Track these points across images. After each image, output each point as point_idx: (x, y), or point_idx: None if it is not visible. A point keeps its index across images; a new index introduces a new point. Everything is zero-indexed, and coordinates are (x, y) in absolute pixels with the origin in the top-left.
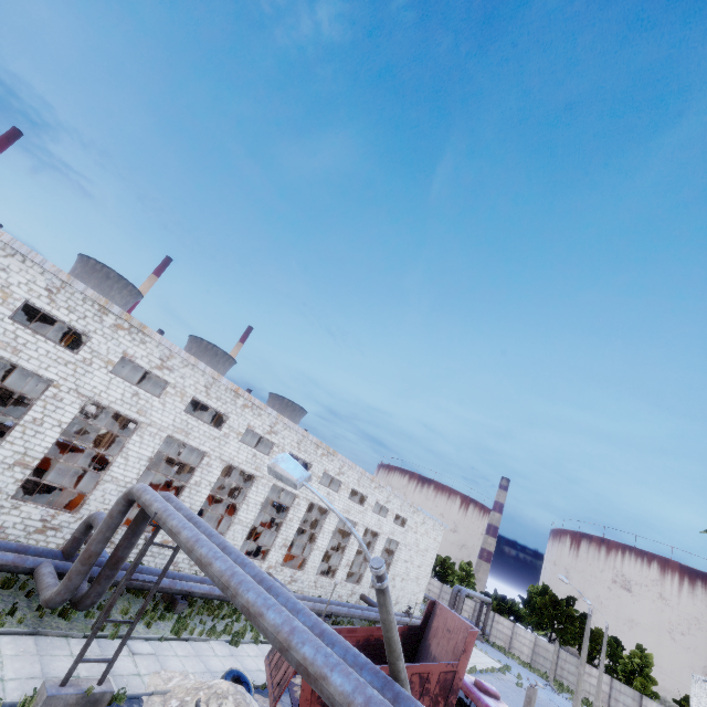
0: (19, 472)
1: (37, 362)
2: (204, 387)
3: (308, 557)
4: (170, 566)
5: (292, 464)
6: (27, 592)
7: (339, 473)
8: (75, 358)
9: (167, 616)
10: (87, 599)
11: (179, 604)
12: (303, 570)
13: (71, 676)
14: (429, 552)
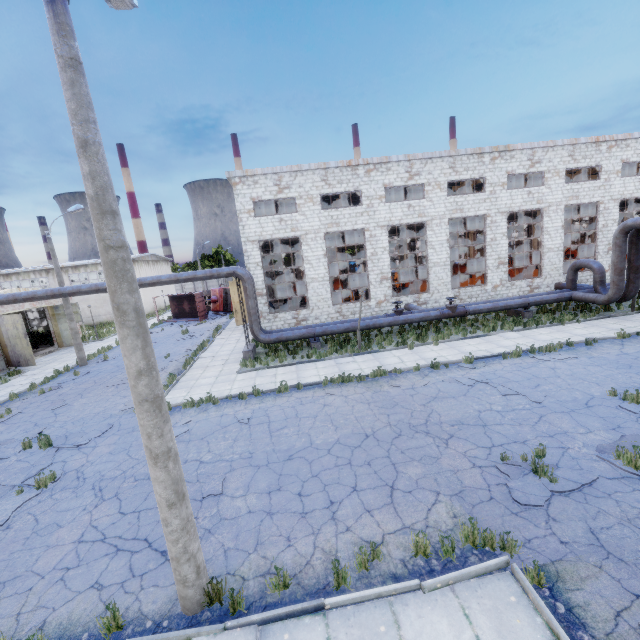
0: (502, 268)
1: (472, 210)
2: (568, 157)
3: None
4: None
5: None
6: (572, 309)
7: None
8: (486, 195)
9: None
10: (630, 293)
11: None
12: None
13: None
14: None
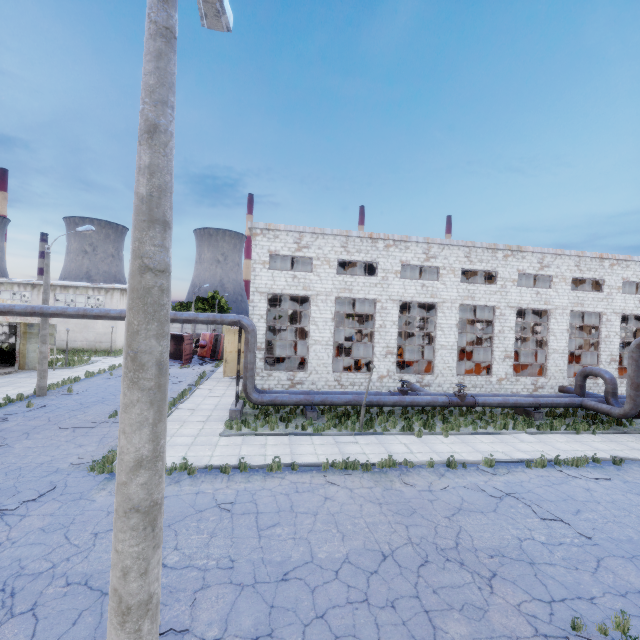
0: (508, 361)
1: (483, 300)
2: (574, 266)
3: None
4: None
5: None
6: (582, 417)
7: None
8: (497, 288)
9: None
10: None
11: None
12: None
13: None
14: None
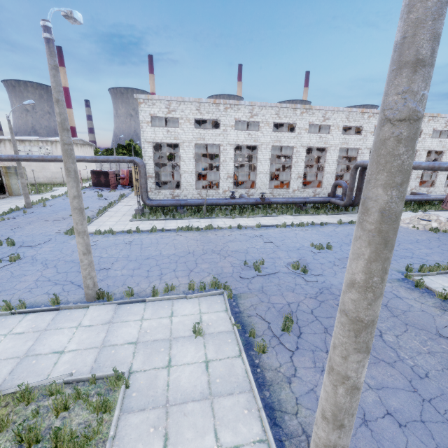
0: (299, 180)
1: (286, 142)
2: (345, 118)
3: (435, 180)
4: None
5: None
6: (329, 208)
7: (445, 126)
8: (295, 134)
9: None
10: (355, 202)
11: None
12: (433, 187)
13: None
14: None
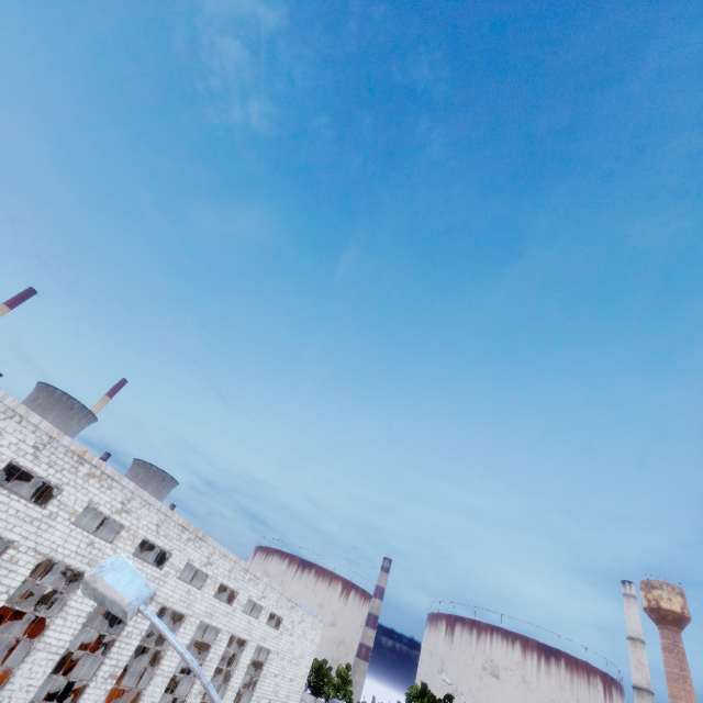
0: None
1: None
2: (33, 447)
3: (146, 688)
4: None
5: (127, 575)
6: None
7: (207, 563)
8: None
9: None
10: None
11: None
12: None
13: None
14: (304, 659)
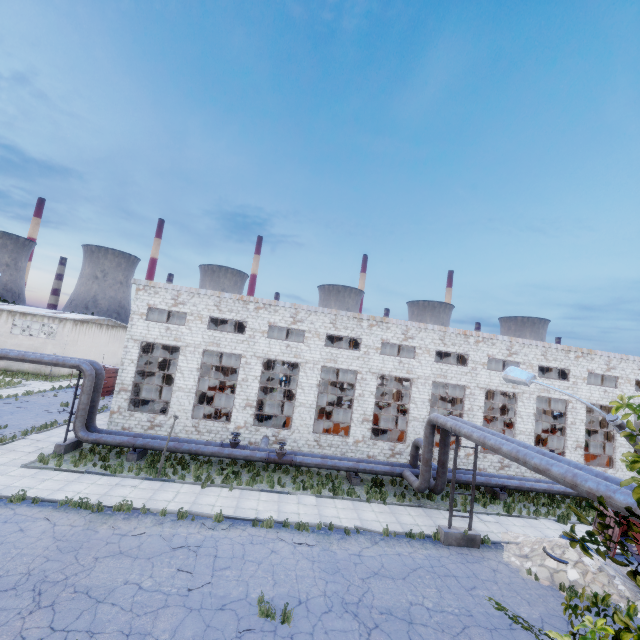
0: (366, 424)
1: (345, 363)
2: (439, 340)
3: (613, 455)
4: (480, 471)
5: (517, 372)
6: (404, 487)
7: (608, 369)
8: (360, 354)
9: (495, 502)
10: (438, 486)
11: (500, 494)
12: (613, 468)
13: (451, 523)
14: None
